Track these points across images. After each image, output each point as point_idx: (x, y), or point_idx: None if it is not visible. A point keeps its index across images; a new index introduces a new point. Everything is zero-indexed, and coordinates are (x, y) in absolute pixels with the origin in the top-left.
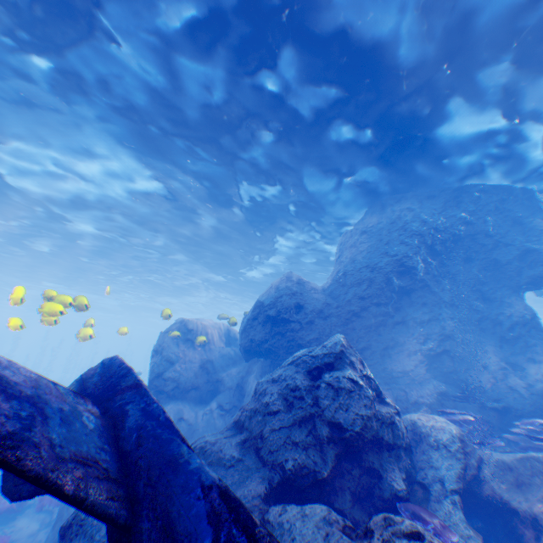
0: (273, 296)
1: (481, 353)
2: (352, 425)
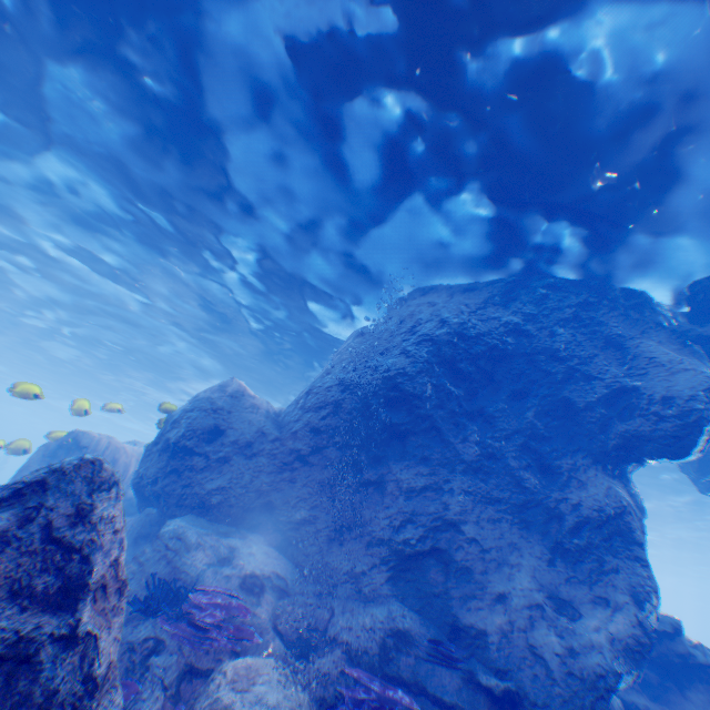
0: (185, 410)
1: (508, 567)
2: None
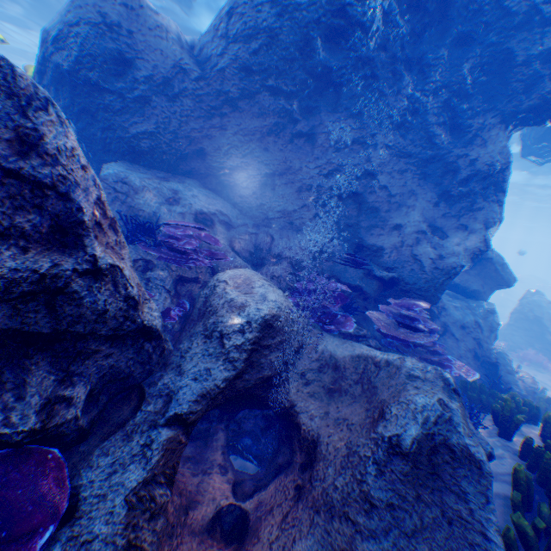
0: (68, 25)
1: (405, 208)
2: None
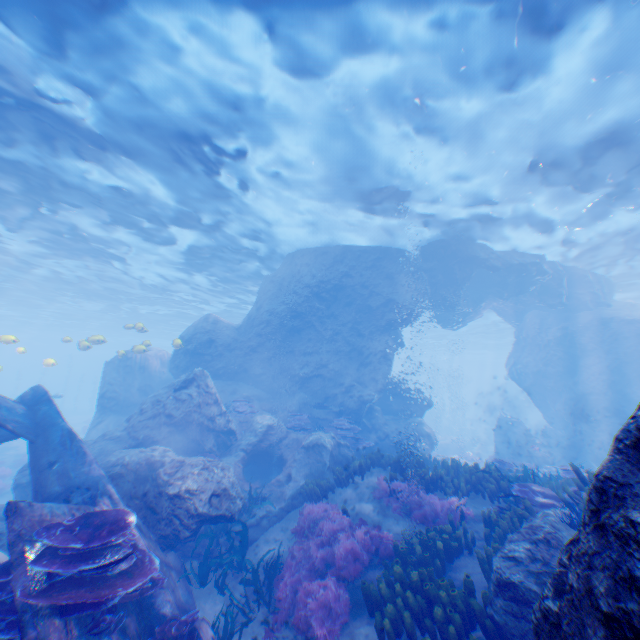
0: (193, 335)
1: (343, 375)
2: (179, 416)
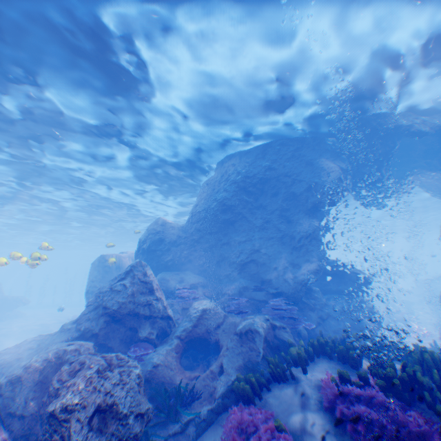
0: (146, 236)
1: (277, 258)
2: (113, 307)
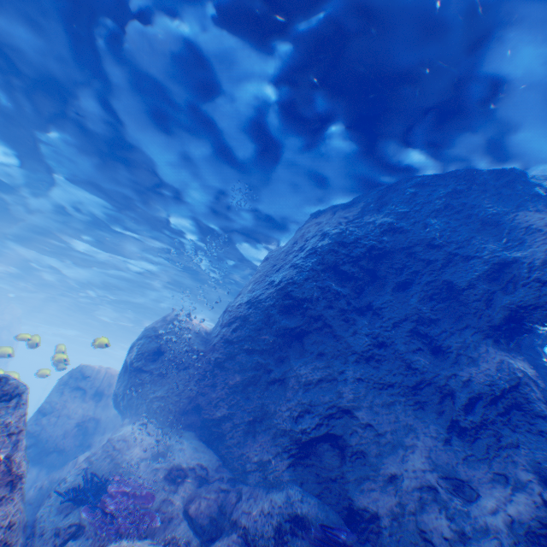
0: (137, 339)
1: (402, 449)
2: None
